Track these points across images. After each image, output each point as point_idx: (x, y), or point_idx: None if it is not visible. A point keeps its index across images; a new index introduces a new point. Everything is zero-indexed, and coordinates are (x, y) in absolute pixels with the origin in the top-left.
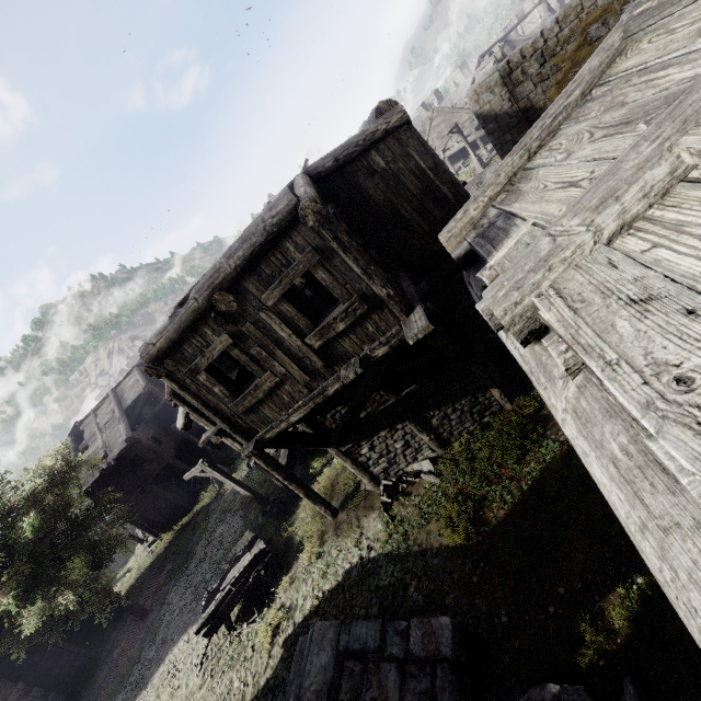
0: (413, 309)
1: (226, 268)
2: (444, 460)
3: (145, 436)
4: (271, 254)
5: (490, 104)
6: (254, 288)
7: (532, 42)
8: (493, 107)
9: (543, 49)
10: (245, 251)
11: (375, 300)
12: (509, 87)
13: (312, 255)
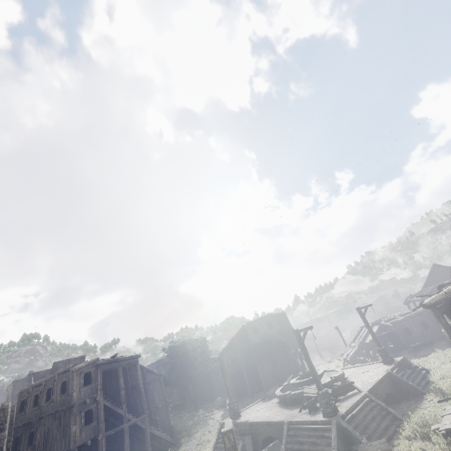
0: None
1: None
2: None
3: (229, 356)
4: None
5: None
6: None
7: None
8: None
9: None
10: None
11: None
12: None
13: None
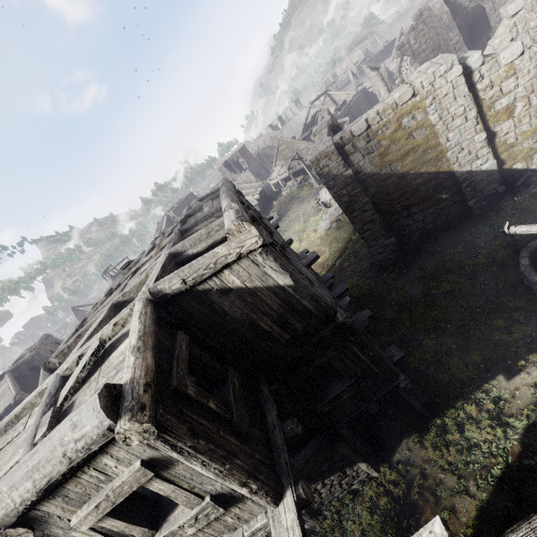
0: (282, 494)
1: (7, 503)
2: (316, 534)
3: None
4: (80, 472)
5: (328, 167)
6: (59, 510)
7: (360, 125)
8: (331, 170)
9: (368, 131)
10: (37, 482)
11: (233, 496)
12: (343, 155)
13: (142, 473)
